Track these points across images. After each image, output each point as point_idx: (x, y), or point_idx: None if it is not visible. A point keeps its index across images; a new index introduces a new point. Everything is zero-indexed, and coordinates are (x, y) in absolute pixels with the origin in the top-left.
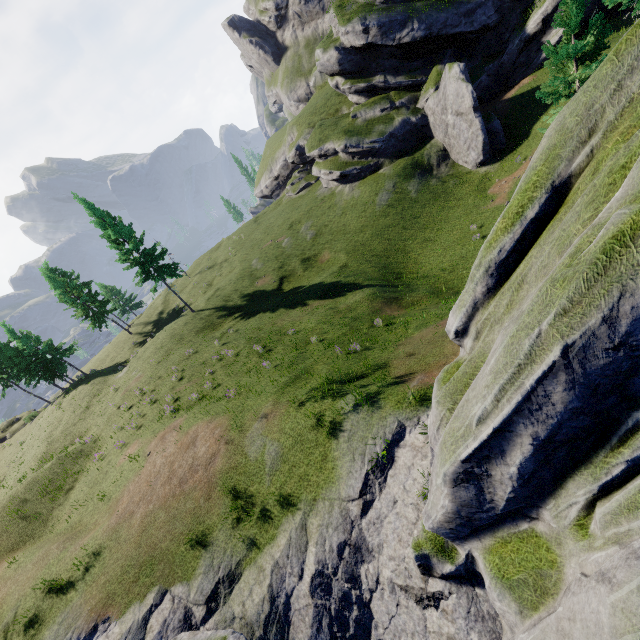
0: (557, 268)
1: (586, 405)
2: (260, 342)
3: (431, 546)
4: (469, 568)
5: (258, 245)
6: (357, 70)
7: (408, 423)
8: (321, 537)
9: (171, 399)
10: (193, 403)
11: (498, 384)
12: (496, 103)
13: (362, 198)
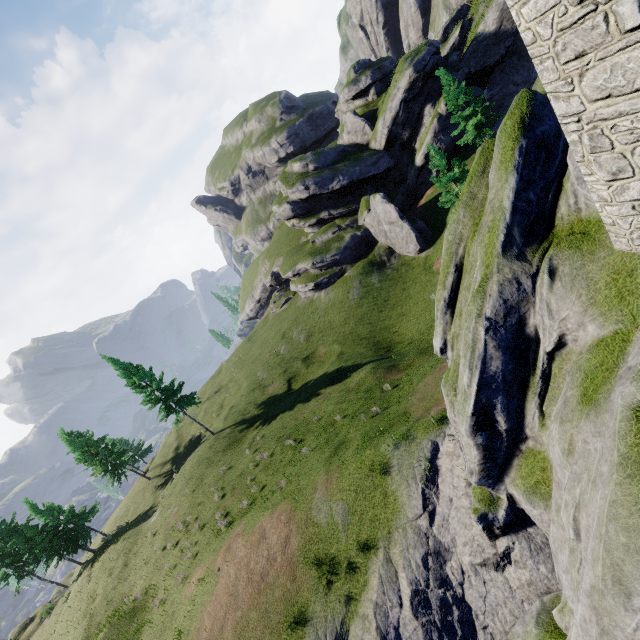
0: (469, 299)
1: (509, 355)
2: (289, 437)
3: (484, 504)
4: (515, 511)
5: (258, 359)
6: (307, 212)
7: (438, 439)
8: (406, 560)
9: (220, 516)
10: (245, 510)
11: (467, 361)
12: (414, 210)
13: (338, 298)
